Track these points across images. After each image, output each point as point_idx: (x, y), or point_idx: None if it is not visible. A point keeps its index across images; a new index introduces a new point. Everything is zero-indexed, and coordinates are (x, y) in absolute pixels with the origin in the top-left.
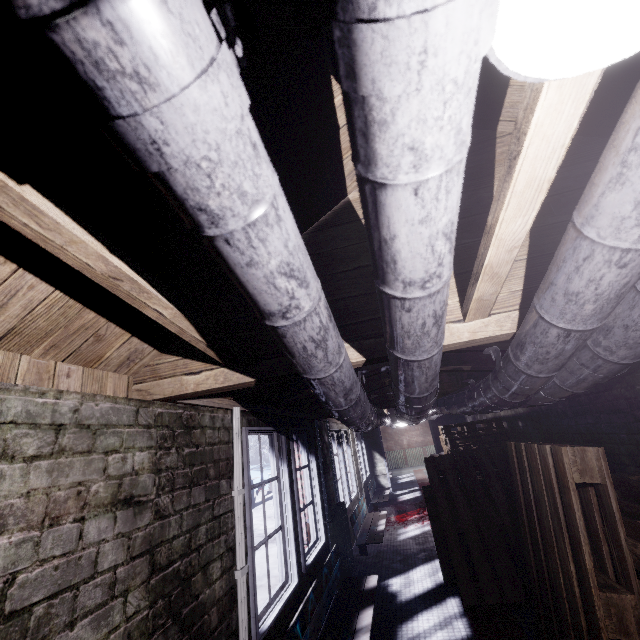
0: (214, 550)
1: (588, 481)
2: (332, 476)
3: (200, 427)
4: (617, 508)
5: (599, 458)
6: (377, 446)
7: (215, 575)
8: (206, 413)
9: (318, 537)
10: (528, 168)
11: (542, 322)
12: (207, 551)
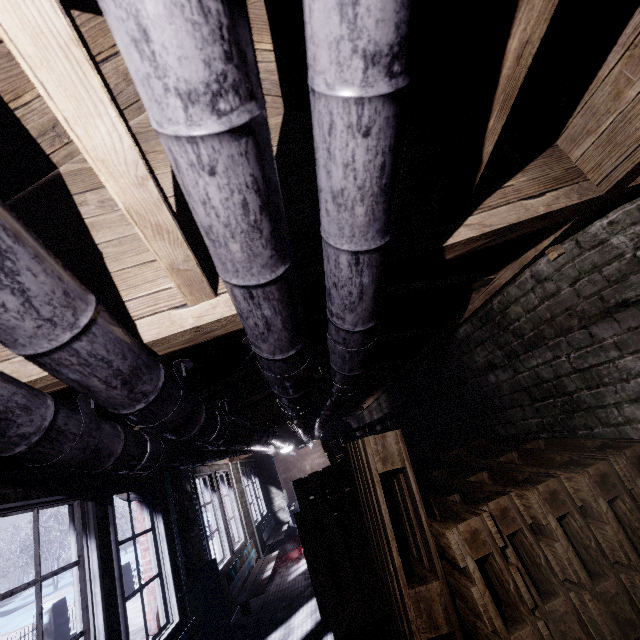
0: None
1: (390, 468)
2: (199, 531)
3: None
4: (417, 490)
5: (398, 441)
6: (272, 479)
7: None
8: None
9: (169, 619)
10: (1, 0)
11: (225, 283)
12: None
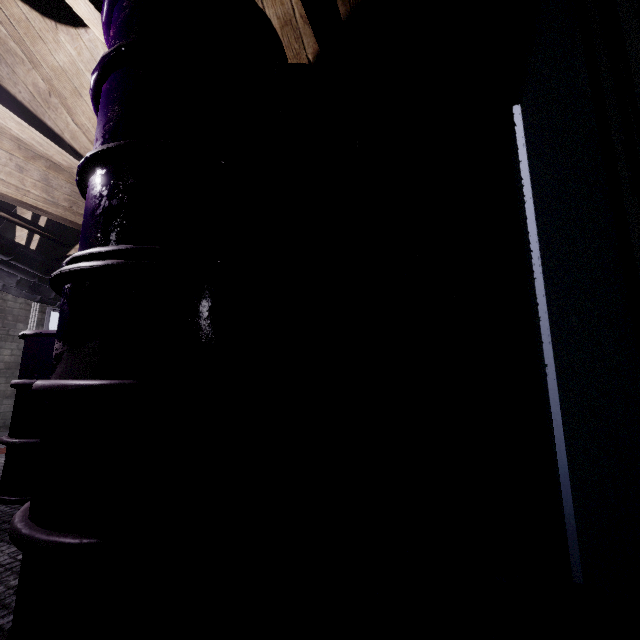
0: (7, 345)
1: None
2: None
3: (3, 300)
4: None
5: None
6: None
7: (6, 353)
8: (10, 295)
9: None
10: None
11: None
12: (1, 344)
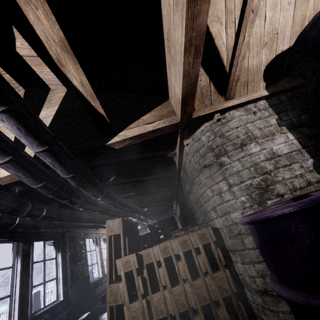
0: None
1: (113, 234)
2: (84, 262)
3: None
4: (122, 244)
5: (119, 223)
6: None
7: None
8: None
9: (58, 298)
10: None
11: None
12: None
